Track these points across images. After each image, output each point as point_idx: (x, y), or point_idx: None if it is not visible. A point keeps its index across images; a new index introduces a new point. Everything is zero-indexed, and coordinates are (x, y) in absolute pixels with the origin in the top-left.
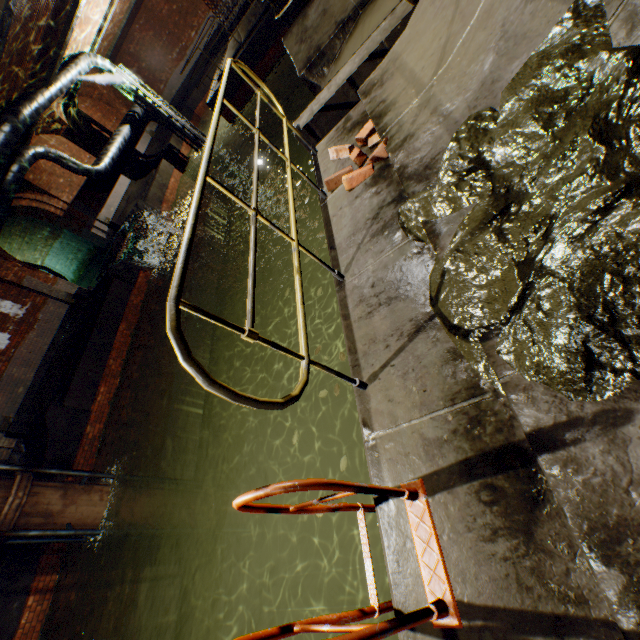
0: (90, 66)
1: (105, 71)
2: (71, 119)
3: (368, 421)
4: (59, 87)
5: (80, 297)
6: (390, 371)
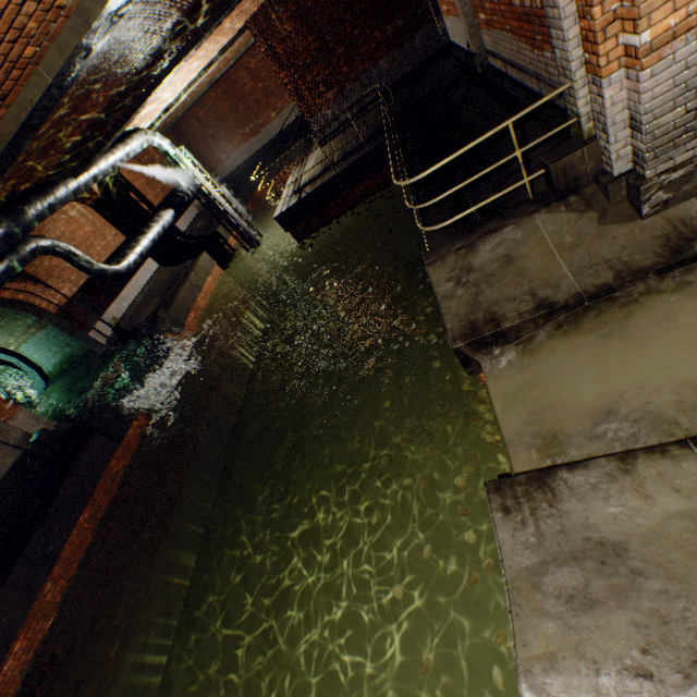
0: (144, 145)
1: (161, 150)
2: (105, 188)
3: None
4: (94, 174)
5: (41, 442)
6: None
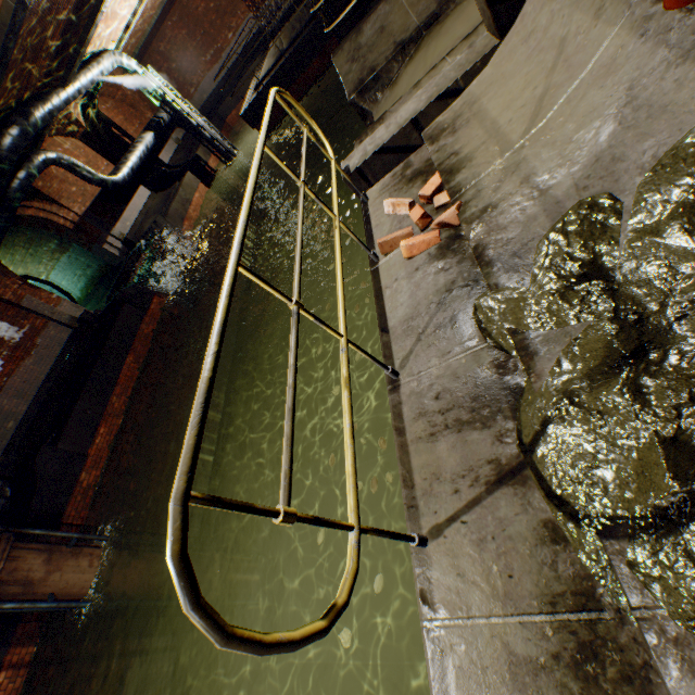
0: (114, 65)
1: (130, 72)
2: (89, 121)
3: (428, 596)
4: (77, 87)
5: (85, 321)
6: (460, 529)
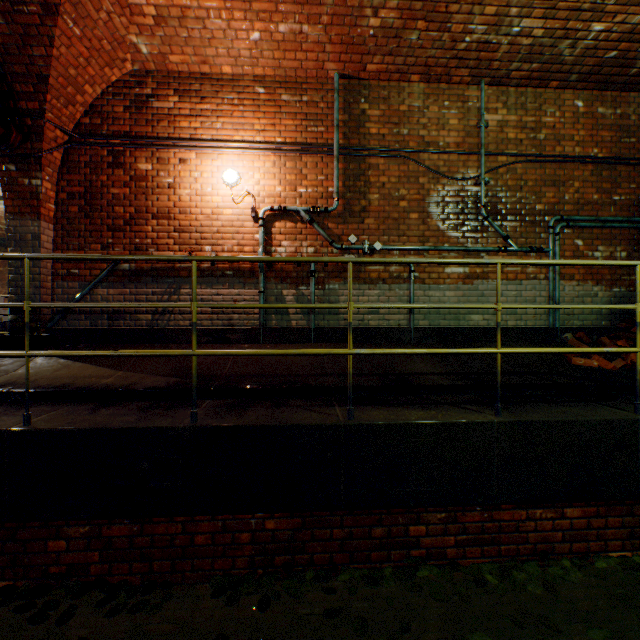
0: None
1: None
2: None
3: None
4: None
5: (5, 324)
6: None
